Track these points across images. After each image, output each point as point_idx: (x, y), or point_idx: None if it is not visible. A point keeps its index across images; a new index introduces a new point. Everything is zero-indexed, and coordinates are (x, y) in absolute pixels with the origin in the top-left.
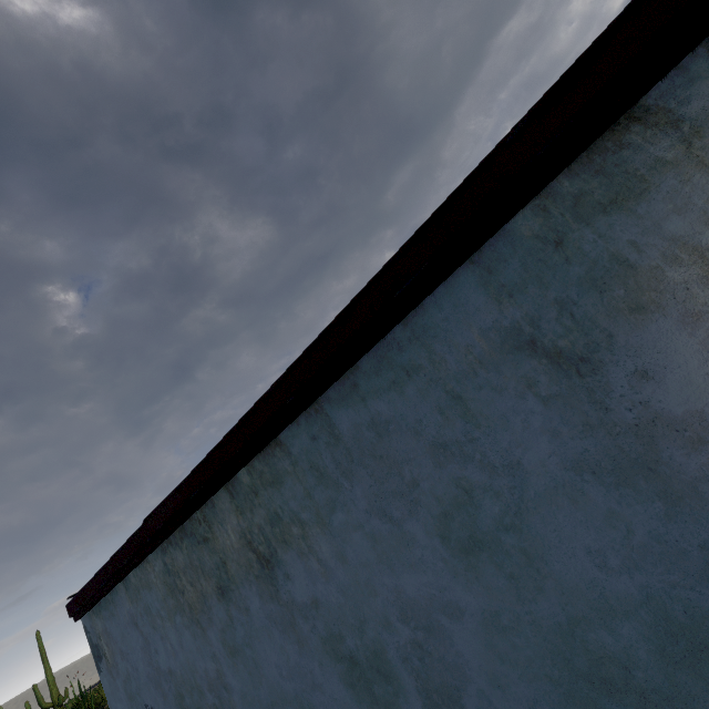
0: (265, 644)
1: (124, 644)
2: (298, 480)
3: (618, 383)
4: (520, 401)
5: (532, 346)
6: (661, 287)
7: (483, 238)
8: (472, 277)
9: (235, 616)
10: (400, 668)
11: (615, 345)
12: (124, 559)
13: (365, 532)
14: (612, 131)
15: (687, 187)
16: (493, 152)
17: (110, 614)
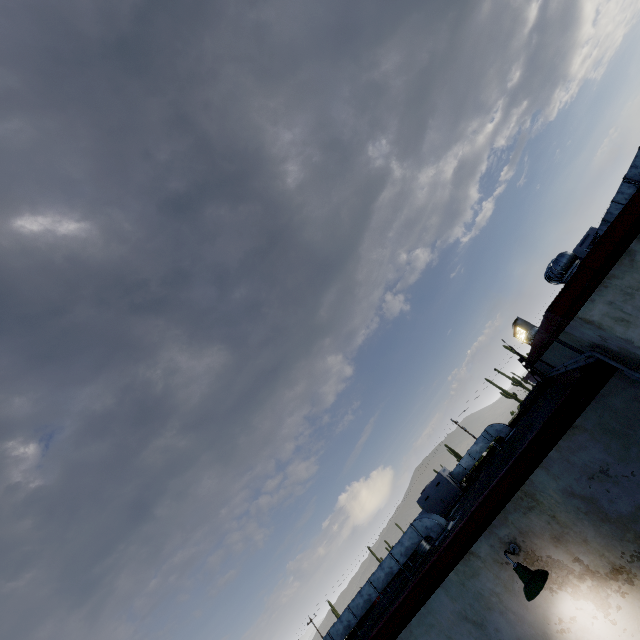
0: None
1: None
2: None
3: (492, 633)
4: (469, 639)
5: (466, 618)
6: (492, 602)
7: (442, 581)
8: (442, 592)
9: None
10: None
11: (487, 619)
12: None
13: None
14: (466, 554)
15: (487, 575)
16: (438, 556)
17: None
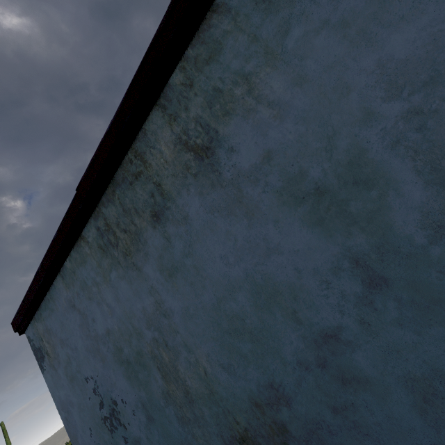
0: (207, 241)
1: (63, 331)
2: (240, 31)
3: None
4: None
5: None
6: None
7: None
8: None
9: (172, 233)
10: (388, 159)
11: None
12: (59, 242)
13: (331, 26)
14: None
15: None
16: None
17: (49, 311)
